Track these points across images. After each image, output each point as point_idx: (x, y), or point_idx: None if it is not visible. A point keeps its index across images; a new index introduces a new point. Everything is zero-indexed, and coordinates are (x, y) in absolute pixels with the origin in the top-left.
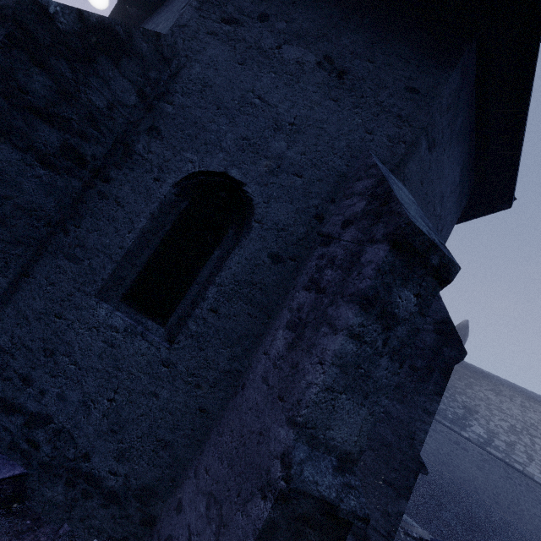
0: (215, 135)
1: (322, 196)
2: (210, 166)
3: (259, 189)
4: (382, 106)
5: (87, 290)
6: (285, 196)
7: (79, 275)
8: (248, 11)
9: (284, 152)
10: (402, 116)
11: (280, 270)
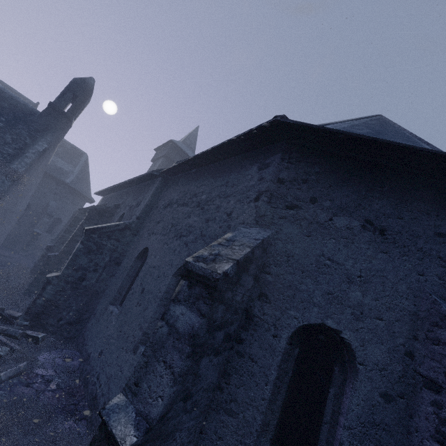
0: (306, 294)
1: (404, 334)
2: (310, 320)
3: (352, 335)
4: (422, 251)
5: (247, 442)
6: (375, 338)
7: (238, 427)
8: (301, 198)
9: (361, 300)
10: (441, 257)
11: (394, 408)
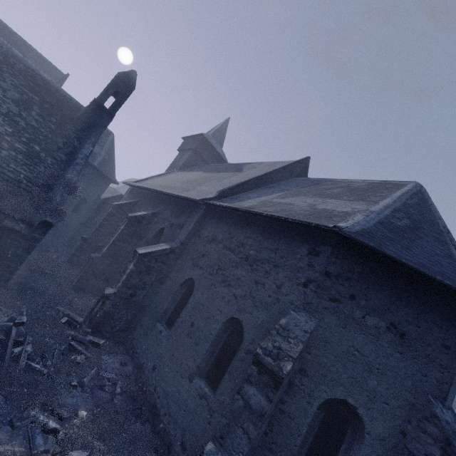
0: (336, 375)
1: (402, 418)
2: (336, 395)
3: (365, 411)
4: (429, 358)
5: None
6: (380, 417)
7: None
8: (343, 293)
9: (376, 387)
10: (442, 364)
11: None
